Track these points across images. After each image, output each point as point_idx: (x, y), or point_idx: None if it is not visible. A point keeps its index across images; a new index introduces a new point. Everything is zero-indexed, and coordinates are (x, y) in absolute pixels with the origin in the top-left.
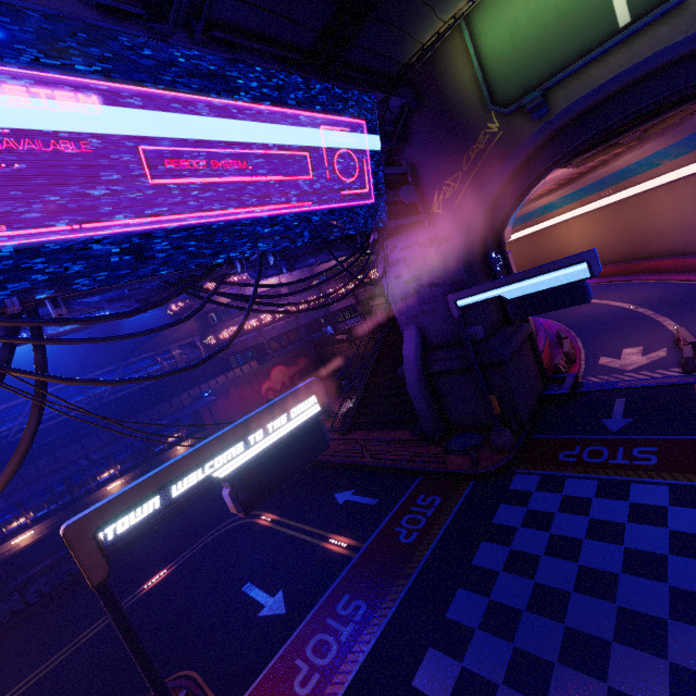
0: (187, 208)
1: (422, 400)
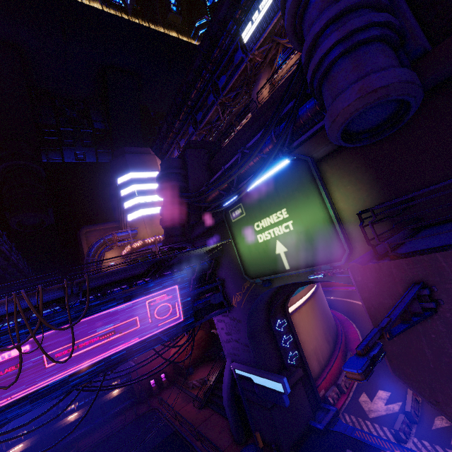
0: (63, 369)
1: (229, 413)
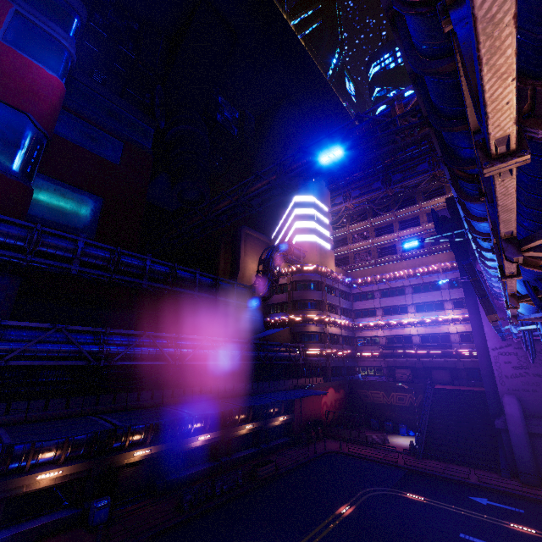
0: None
1: (526, 449)
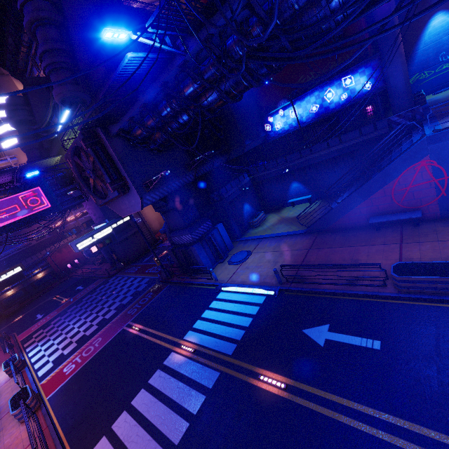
0: None
1: (105, 254)
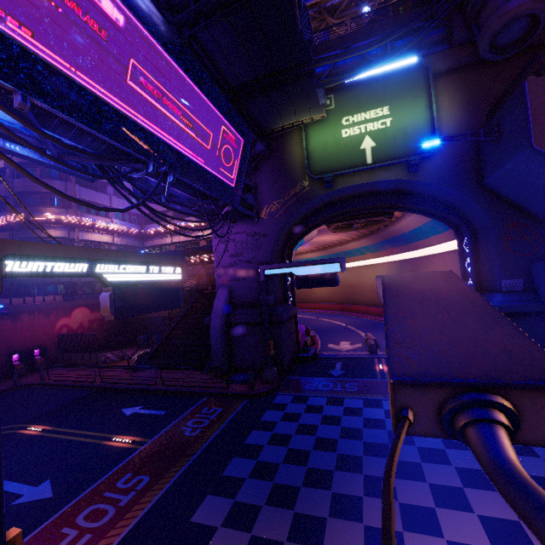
0: (139, 110)
1: (219, 341)
